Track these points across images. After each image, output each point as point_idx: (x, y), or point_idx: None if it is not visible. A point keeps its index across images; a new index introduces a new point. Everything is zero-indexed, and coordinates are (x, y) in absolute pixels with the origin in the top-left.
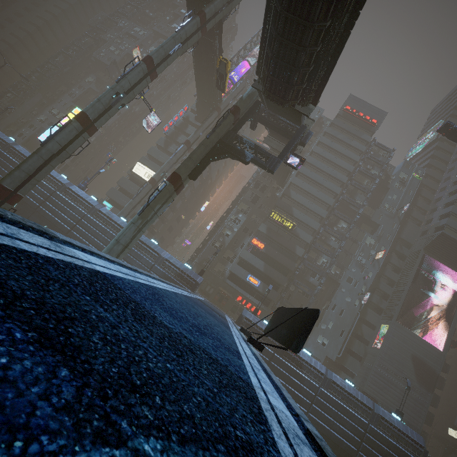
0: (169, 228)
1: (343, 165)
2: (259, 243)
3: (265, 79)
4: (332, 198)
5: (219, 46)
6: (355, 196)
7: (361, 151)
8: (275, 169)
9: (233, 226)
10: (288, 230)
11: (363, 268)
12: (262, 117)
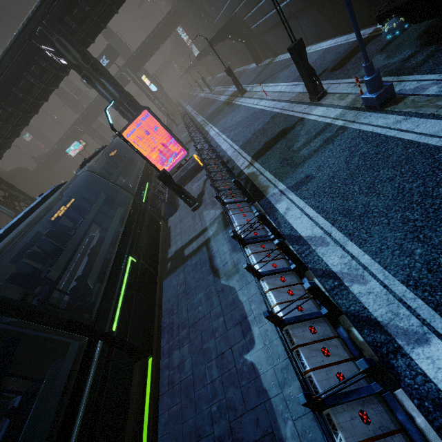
0: None
1: None
2: None
3: None
4: None
5: None
6: None
7: None
8: None
9: None
10: None
11: None
12: None
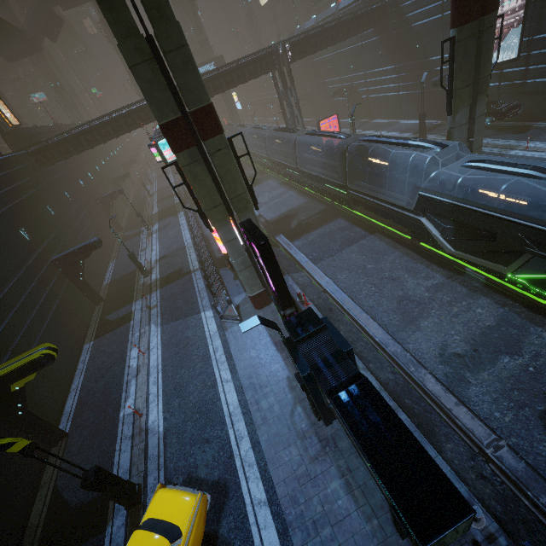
0: None
1: None
2: None
3: None
4: None
5: None
6: None
7: None
8: None
9: None
10: None
11: None
12: None
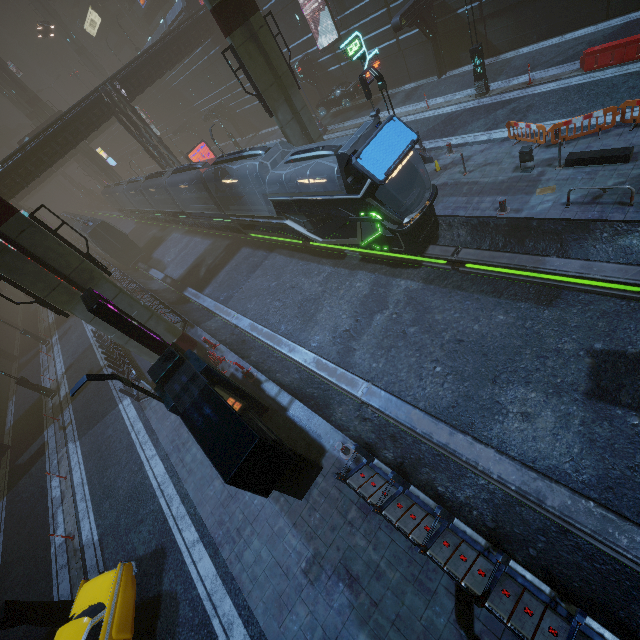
0: None
1: None
2: None
3: None
4: None
5: None
6: None
7: None
8: None
9: None
10: None
11: None
12: None
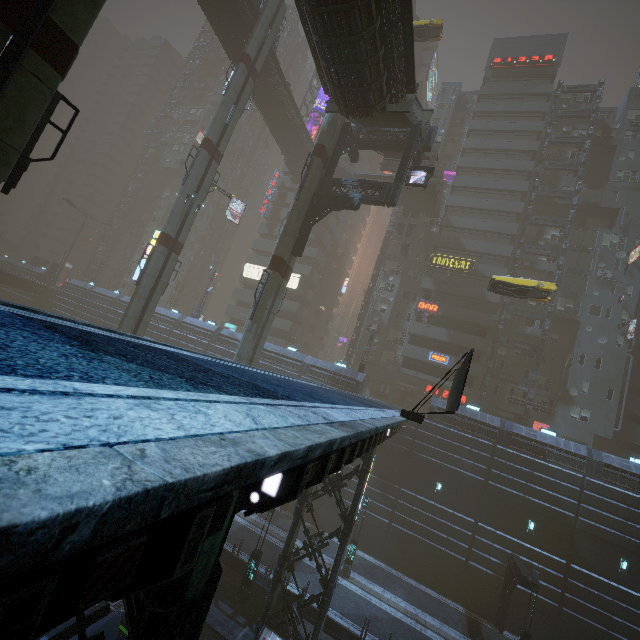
0: (310, 328)
1: (520, 146)
2: (429, 306)
3: (335, 96)
4: (518, 201)
5: (282, 81)
6: (559, 182)
7: (542, 112)
8: (396, 199)
9: (387, 296)
10: (465, 273)
11: (612, 286)
12: (360, 141)
